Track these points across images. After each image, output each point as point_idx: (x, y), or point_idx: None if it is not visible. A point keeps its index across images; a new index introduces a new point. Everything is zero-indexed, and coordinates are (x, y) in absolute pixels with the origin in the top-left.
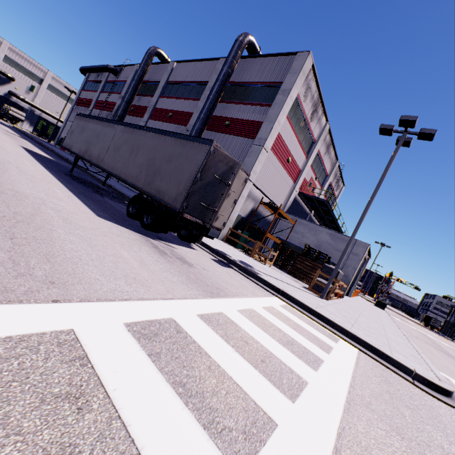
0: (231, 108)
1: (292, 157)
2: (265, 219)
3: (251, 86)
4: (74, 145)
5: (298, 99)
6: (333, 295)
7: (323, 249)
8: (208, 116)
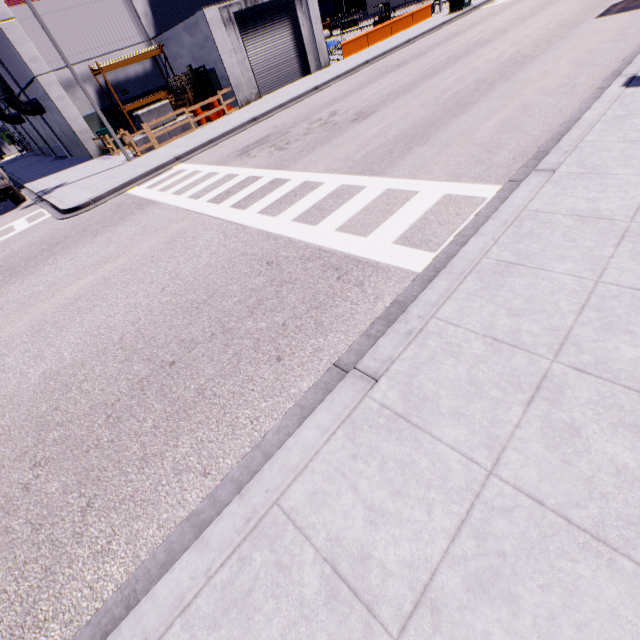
0: None
1: None
2: (135, 79)
3: None
4: None
5: None
6: (149, 145)
7: (197, 58)
8: None
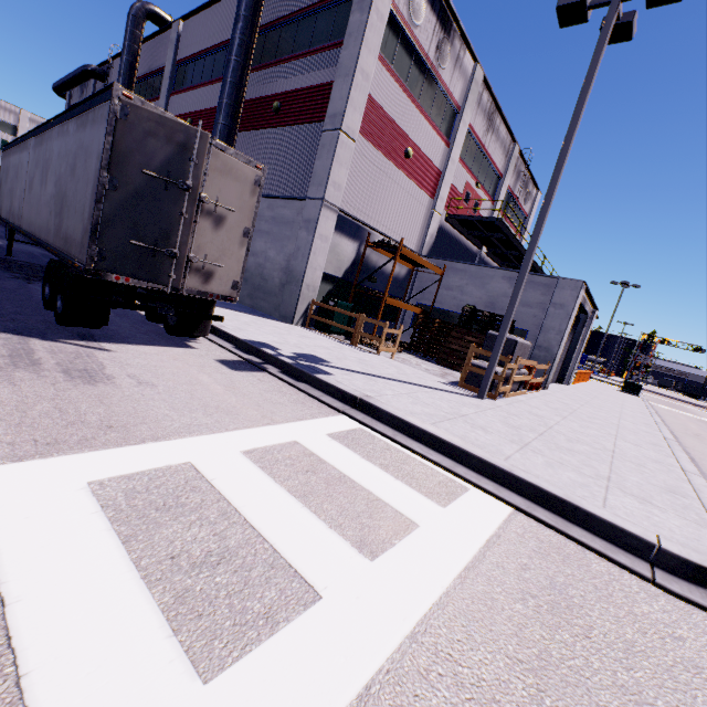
0: (279, 74)
1: (415, 147)
2: (387, 275)
3: (305, 17)
4: (2, 206)
5: (397, 16)
6: (508, 388)
7: (500, 308)
8: (236, 100)
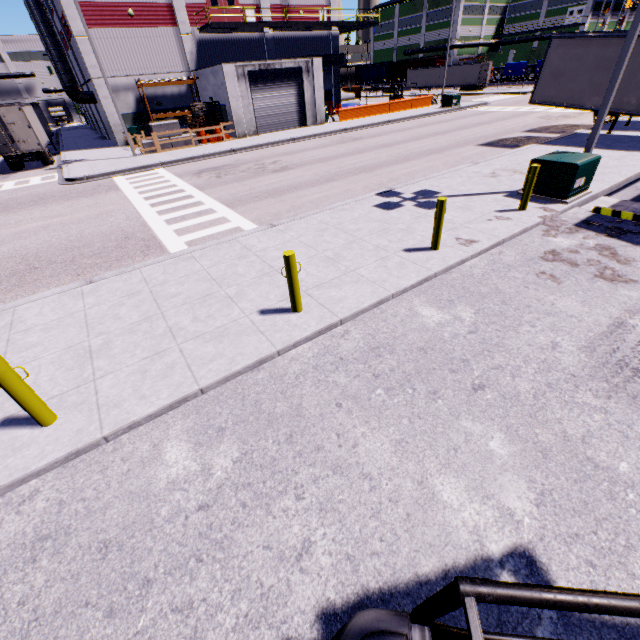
0: (56, 0)
1: (134, 4)
2: (170, 96)
3: None
4: None
5: None
6: (153, 149)
7: (217, 95)
8: (49, 32)
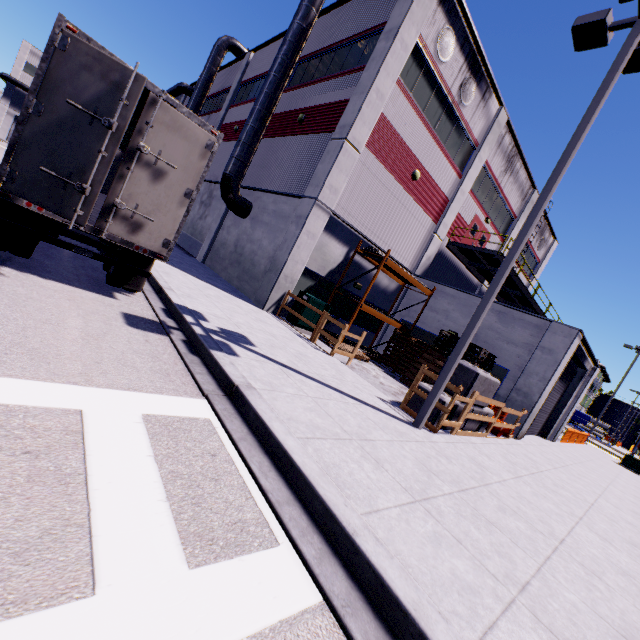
0: (310, 92)
1: (424, 171)
2: (375, 285)
3: (342, 47)
4: None
5: (423, 50)
6: (456, 424)
7: (483, 340)
8: (267, 107)
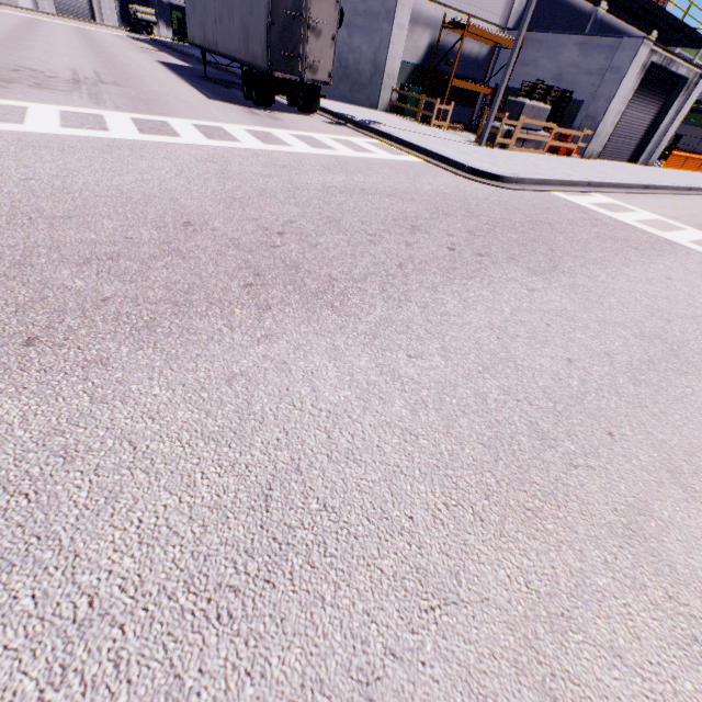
0: None
1: None
2: (465, 57)
3: None
4: (195, 35)
5: None
6: (508, 142)
7: (565, 80)
8: None
